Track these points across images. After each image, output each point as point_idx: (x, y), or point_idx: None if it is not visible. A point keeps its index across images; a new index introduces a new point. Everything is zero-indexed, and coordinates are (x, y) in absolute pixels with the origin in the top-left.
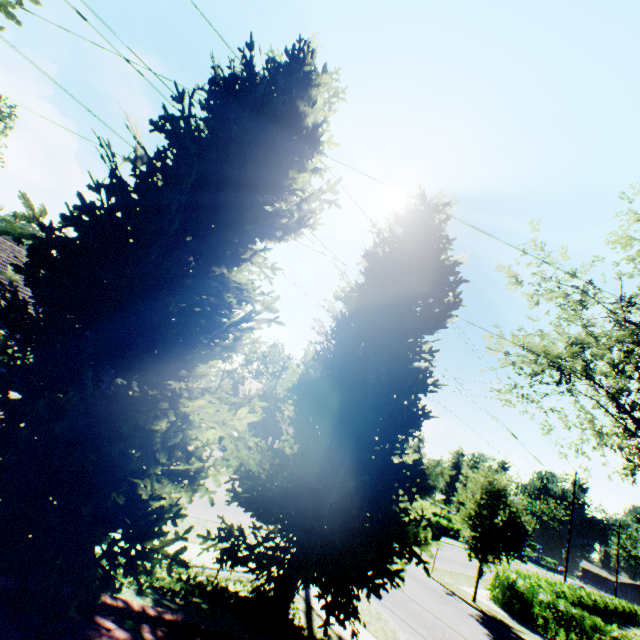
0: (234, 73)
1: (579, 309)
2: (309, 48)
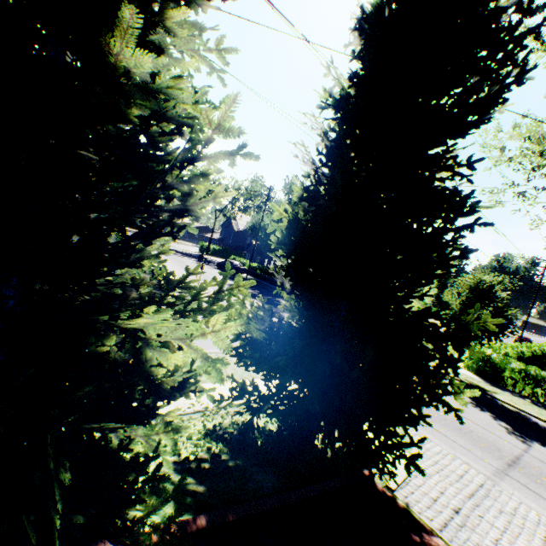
0: None
1: None
2: None
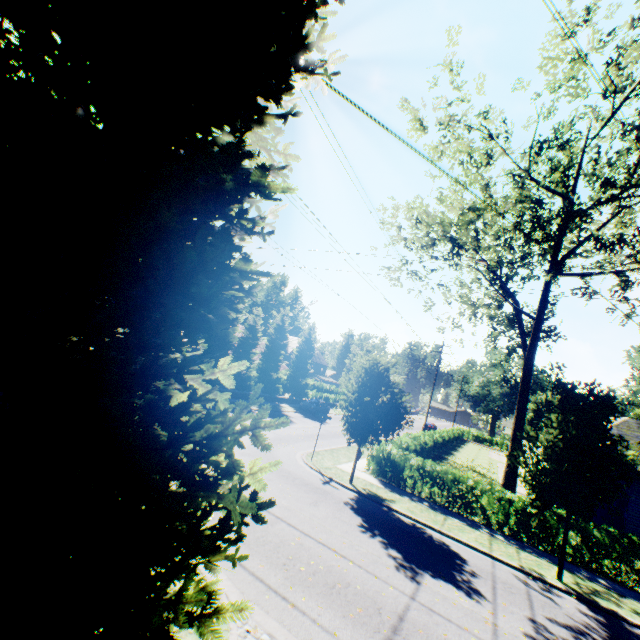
0: None
1: (487, 160)
2: None
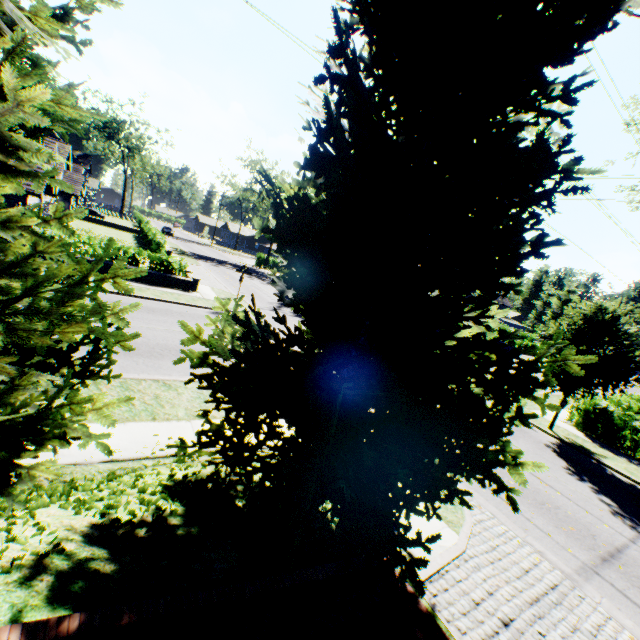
0: None
1: None
2: None
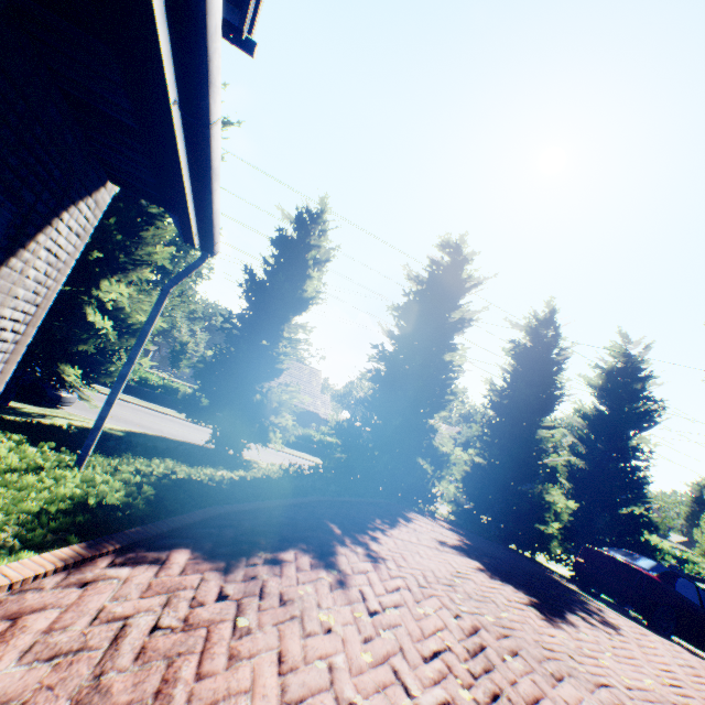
0: (531, 351)
1: None
2: (552, 308)
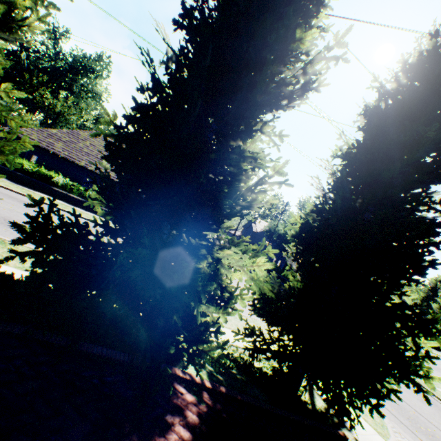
0: None
1: None
2: None
